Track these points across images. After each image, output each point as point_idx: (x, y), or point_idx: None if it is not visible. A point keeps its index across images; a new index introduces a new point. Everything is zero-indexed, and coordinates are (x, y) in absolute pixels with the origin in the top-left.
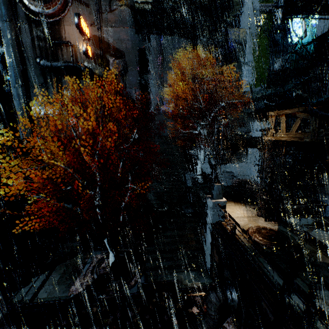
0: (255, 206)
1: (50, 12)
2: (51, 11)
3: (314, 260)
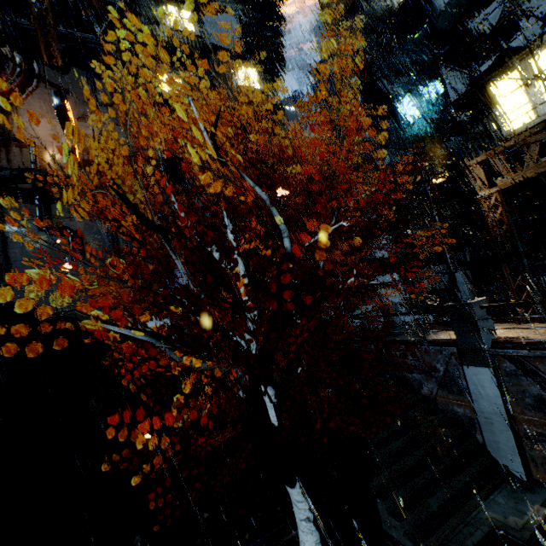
0: None
1: None
2: None
3: None
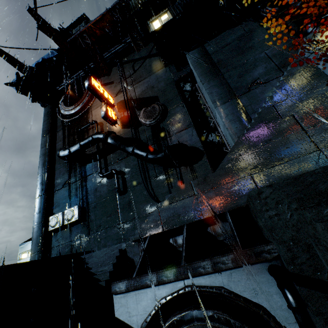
0: None
1: (80, 106)
2: (80, 105)
3: None
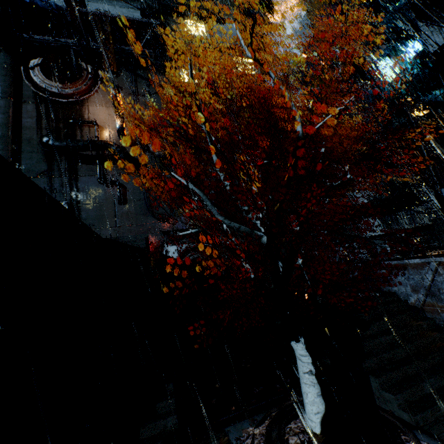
0: None
1: (71, 91)
2: (72, 90)
3: None
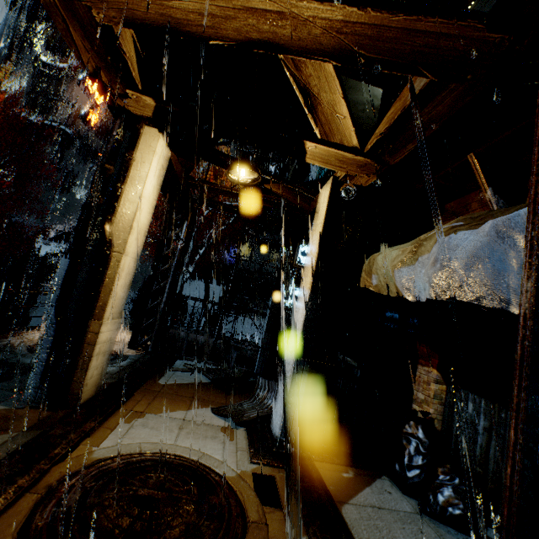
0: None
1: (62, 66)
2: (64, 65)
3: None
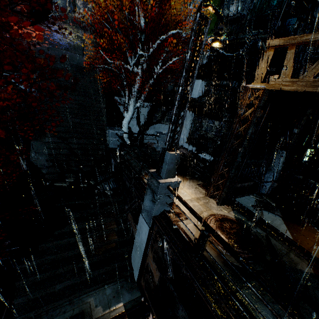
0: (198, 181)
1: None
2: None
3: (297, 272)
